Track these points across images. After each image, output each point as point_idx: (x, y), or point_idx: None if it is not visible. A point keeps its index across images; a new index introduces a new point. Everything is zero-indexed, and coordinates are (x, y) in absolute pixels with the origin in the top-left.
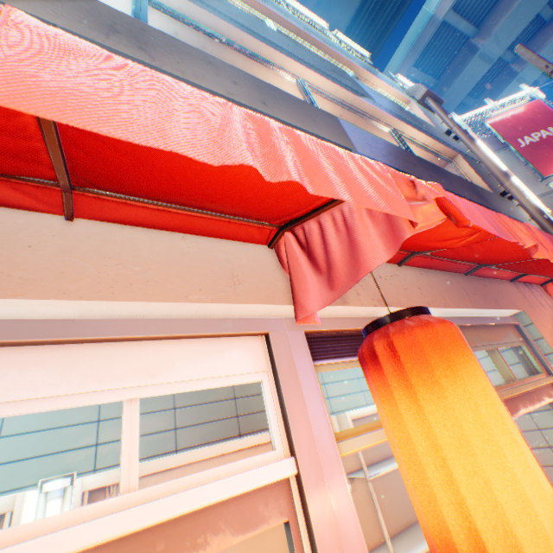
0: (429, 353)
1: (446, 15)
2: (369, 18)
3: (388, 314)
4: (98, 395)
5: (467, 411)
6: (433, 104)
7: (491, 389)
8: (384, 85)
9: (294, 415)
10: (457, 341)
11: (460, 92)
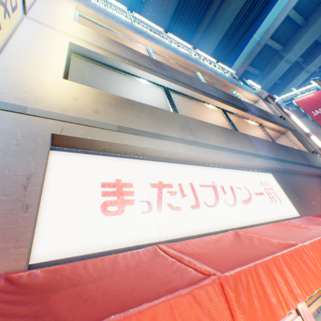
0: None
1: (266, 41)
2: (226, 42)
3: None
4: None
5: None
6: (271, 101)
7: None
8: (247, 94)
9: None
10: None
11: (274, 78)
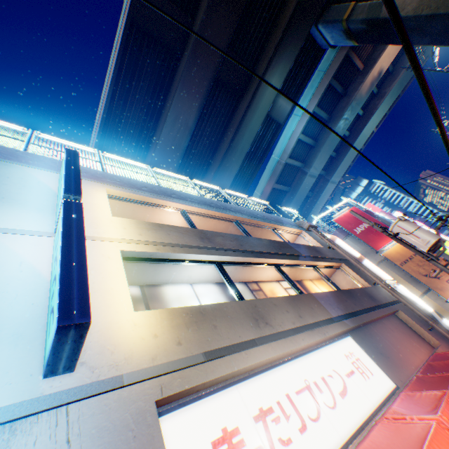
0: None
1: (286, 160)
2: (246, 164)
3: None
4: None
5: None
6: (315, 231)
7: None
8: (289, 228)
9: None
10: None
11: (304, 192)
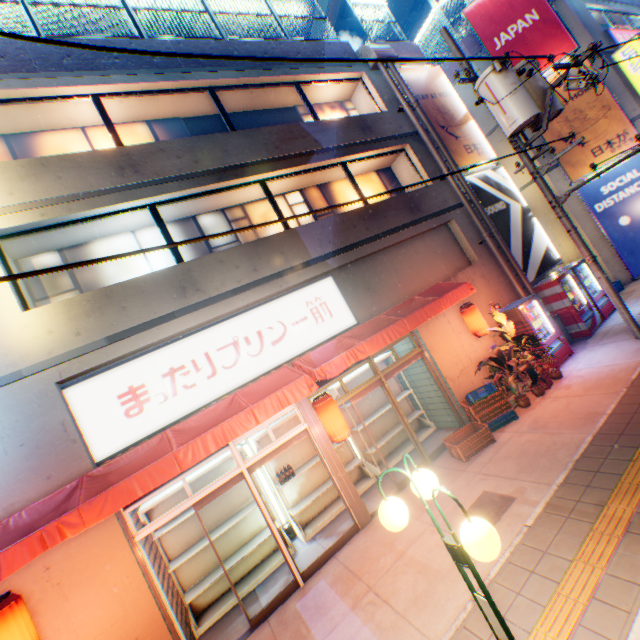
0: (322, 407)
1: None
2: None
3: (315, 398)
4: (261, 427)
5: (328, 416)
6: (385, 74)
7: (335, 409)
8: (332, 76)
9: (304, 414)
10: (328, 403)
11: None
